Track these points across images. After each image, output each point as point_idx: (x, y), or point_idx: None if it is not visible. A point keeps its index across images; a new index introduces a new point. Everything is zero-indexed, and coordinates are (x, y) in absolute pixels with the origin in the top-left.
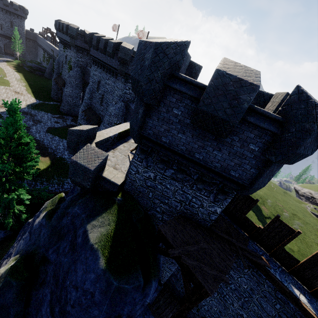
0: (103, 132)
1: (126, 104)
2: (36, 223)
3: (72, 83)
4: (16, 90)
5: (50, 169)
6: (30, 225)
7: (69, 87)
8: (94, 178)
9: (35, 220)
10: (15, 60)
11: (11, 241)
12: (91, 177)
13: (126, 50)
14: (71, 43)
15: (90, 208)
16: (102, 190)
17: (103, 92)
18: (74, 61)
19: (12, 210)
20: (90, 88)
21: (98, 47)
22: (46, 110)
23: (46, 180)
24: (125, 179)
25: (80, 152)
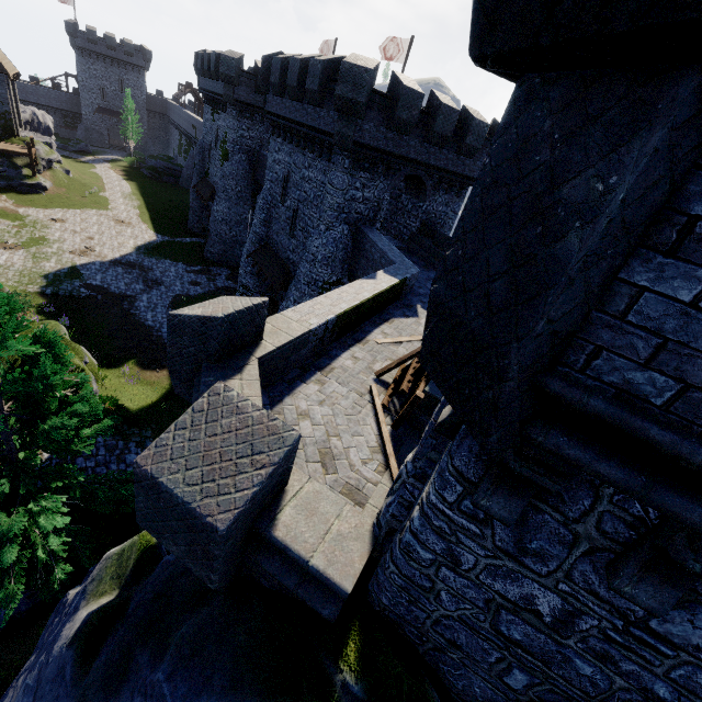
0: (288, 316)
1: (354, 228)
2: (56, 650)
3: (229, 190)
4: (118, 217)
5: (168, 403)
6: (53, 635)
7: (222, 200)
8: (237, 547)
9: (66, 620)
10: (126, 158)
11: (46, 619)
12: (219, 554)
13: (359, 74)
14: (227, 96)
15: (216, 695)
16: (271, 587)
17: (295, 202)
18: (233, 139)
19: (33, 550)
20: (266, 197)
21: (284, 88)
22: (175, 257)
23: (153, 435)
24: (375, 541)
25: (178, 425)
